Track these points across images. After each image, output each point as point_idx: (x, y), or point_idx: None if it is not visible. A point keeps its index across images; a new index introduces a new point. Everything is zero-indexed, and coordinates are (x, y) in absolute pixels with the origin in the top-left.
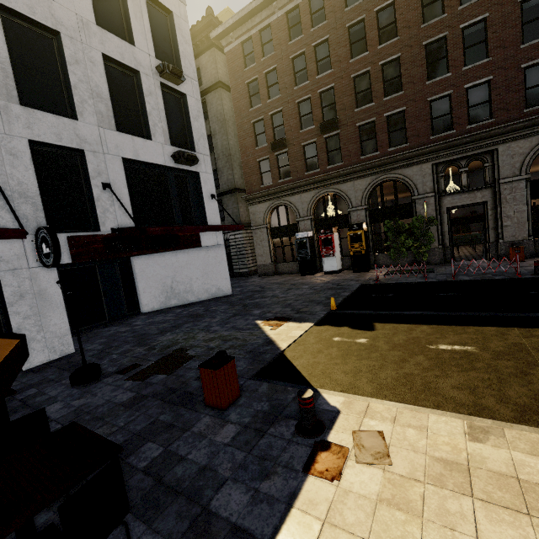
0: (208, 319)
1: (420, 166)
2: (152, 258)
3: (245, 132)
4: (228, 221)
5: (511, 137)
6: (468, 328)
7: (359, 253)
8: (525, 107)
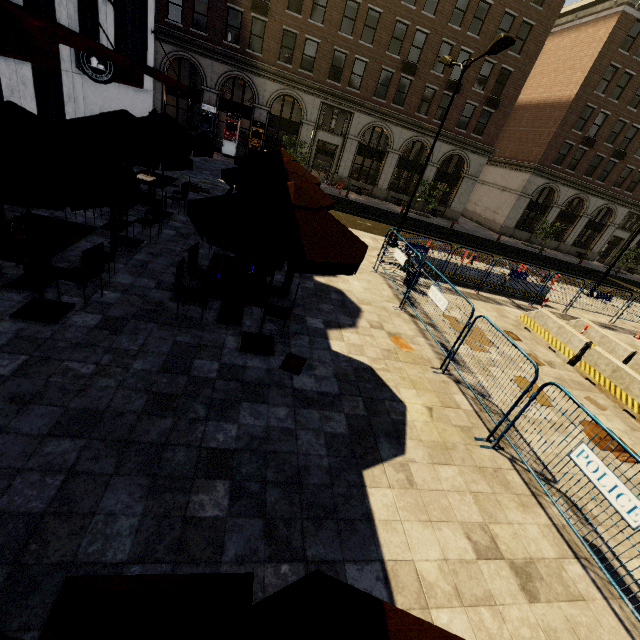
0: None
1: (314, 98)
2: (83, 76)
3: None
4: None
5: (362, 111)
6: None
7: (256, 149)
8: (374, 95)
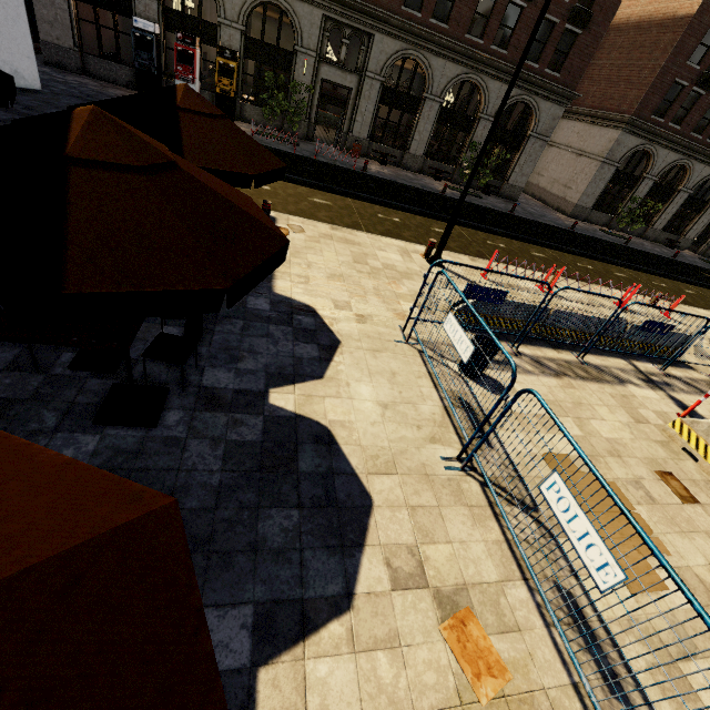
0: None
1: (312, 9)
2: None
3: None
4: None
5: (387, 30)
6: (328, 193)
7: (227, 95)
8: (404, 4)
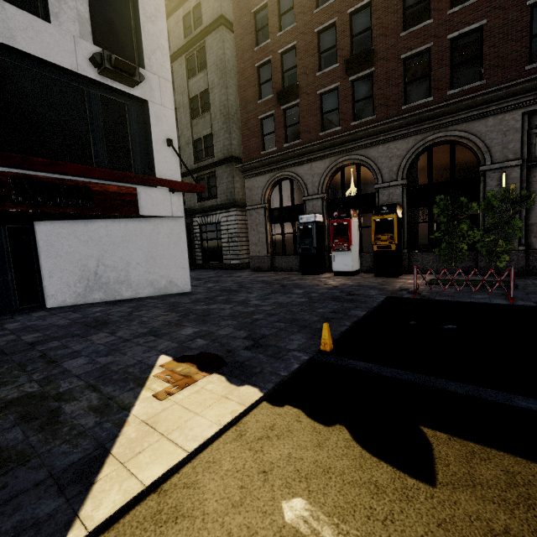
0: (100, 335)
1: (501, 116)
2: (68, 227)
3: (247, 80)
4: (221, 198)
5: None
6: None
7: (386, 249)
8: None
